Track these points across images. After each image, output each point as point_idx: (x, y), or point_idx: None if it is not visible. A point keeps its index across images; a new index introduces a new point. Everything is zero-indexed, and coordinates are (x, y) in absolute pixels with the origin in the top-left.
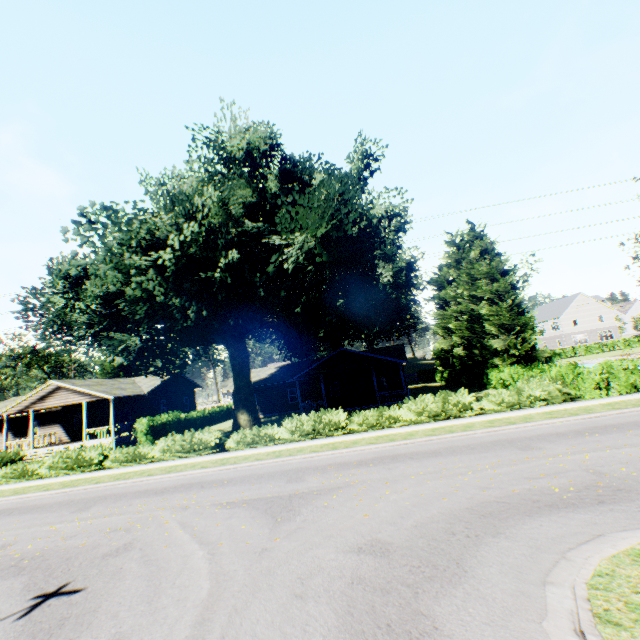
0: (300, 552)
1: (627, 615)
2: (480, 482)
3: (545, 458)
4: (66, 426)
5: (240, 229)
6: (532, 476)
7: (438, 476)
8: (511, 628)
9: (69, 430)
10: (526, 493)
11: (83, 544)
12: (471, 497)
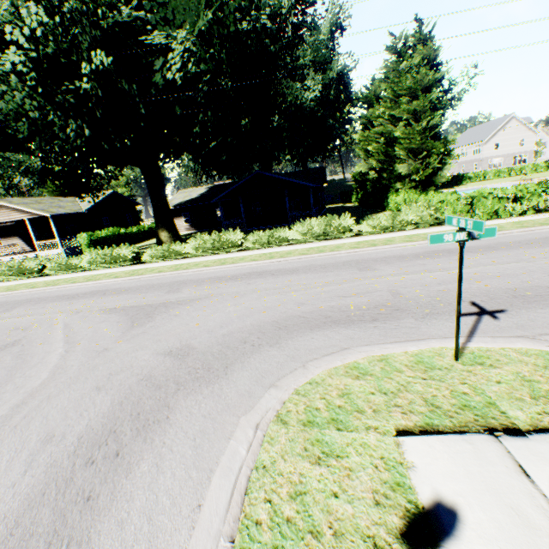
0: (127, 353)
1: (299, 416)
2: (303, 299)
3: (370, 279)
4: (24, 239)
5: (111, 20)
6: (345, 295)
7: (277, 292)
8: (217, 420)
9: (28, 242)
10: (327, 310)
11: None
12: (285, 312)
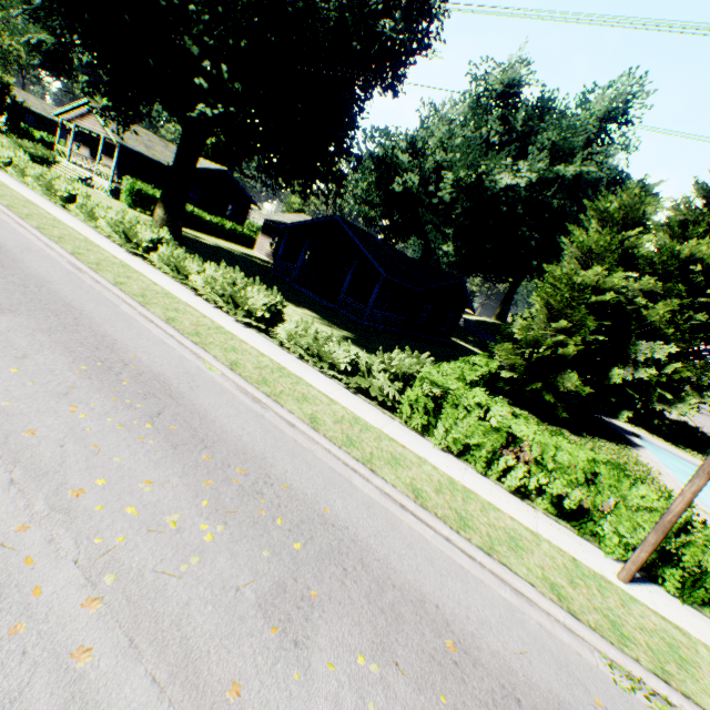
0: None
1: None
2: None
3: None
4: (119, 166)
5: None
6: None
7: None
8: None
9: (119, 171)
10: None
11: None
12: None
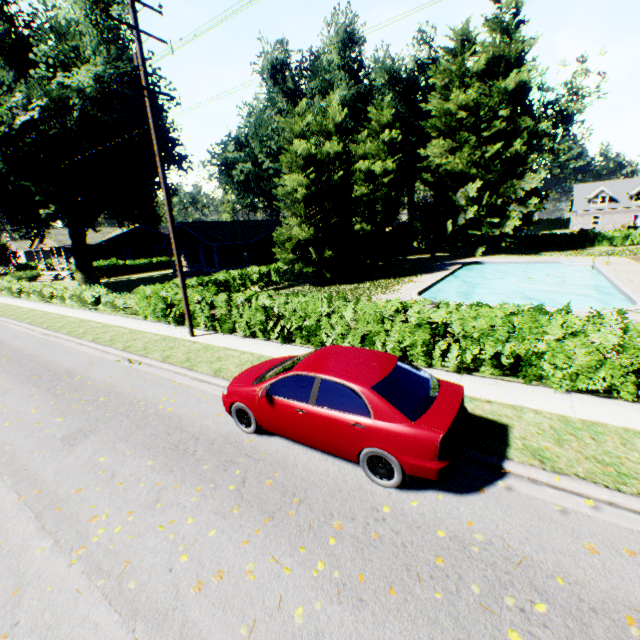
0: None
1: None
2: None
3: None
4: None
5: None
6: None
7: None
8: None
9: None
10: None
11: None
12: None
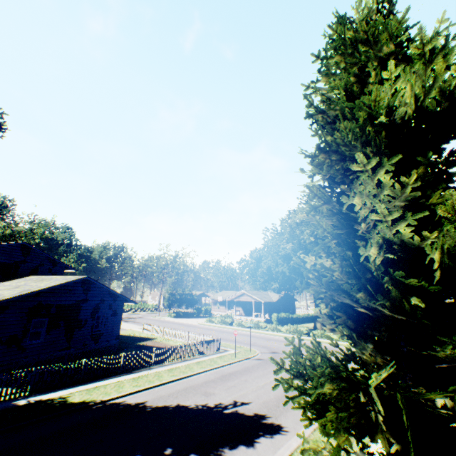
0: None
1: None
2: None
3: None
4: (243, 308)
5: None
6: None
7: None
8: None
9: (244, 310)
10: None
11: (274, 347)
12: None
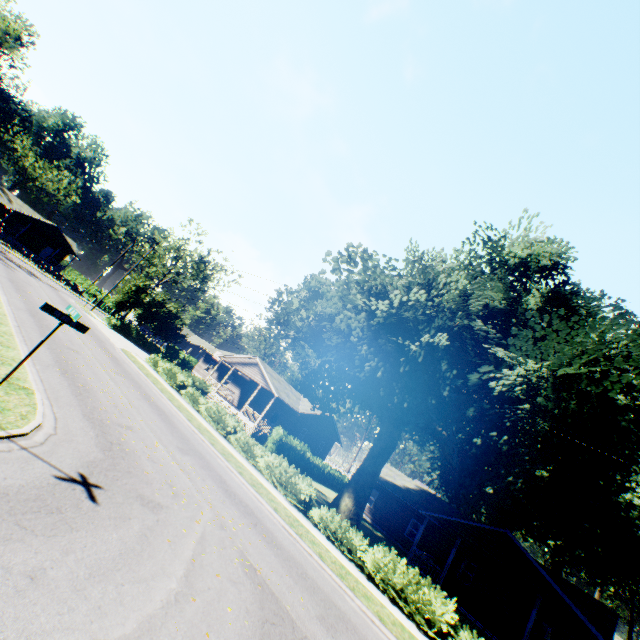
0: None
1: None
2: None
3: None
4: (242, 393)
5: (466, 322)
6: None
7: None
8: None
9: (241, 398)
10: None
11: (147, 472)
12: None
